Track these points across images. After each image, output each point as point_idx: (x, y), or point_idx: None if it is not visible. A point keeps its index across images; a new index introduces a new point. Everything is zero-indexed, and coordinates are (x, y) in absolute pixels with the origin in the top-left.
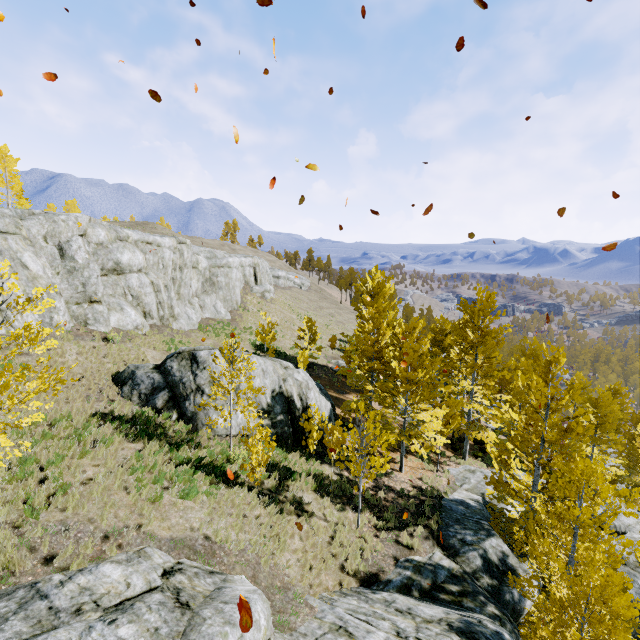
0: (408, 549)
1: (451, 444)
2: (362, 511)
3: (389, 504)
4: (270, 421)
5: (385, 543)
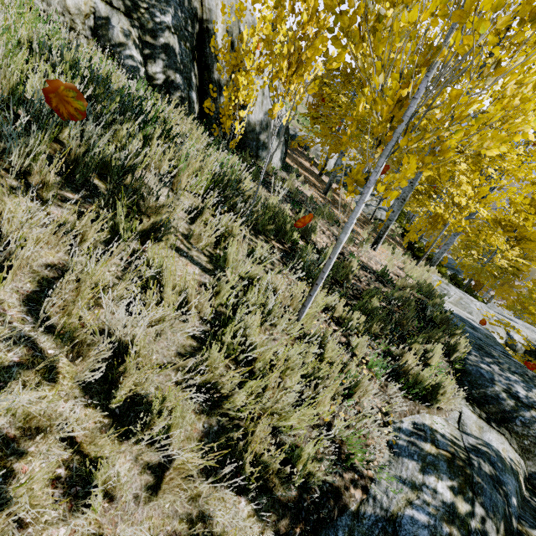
0: (418, 397)
1: (410, 251)
2: (311, 283)
3: (362, 287)
4: (136, 29)
5: (363, 370)
